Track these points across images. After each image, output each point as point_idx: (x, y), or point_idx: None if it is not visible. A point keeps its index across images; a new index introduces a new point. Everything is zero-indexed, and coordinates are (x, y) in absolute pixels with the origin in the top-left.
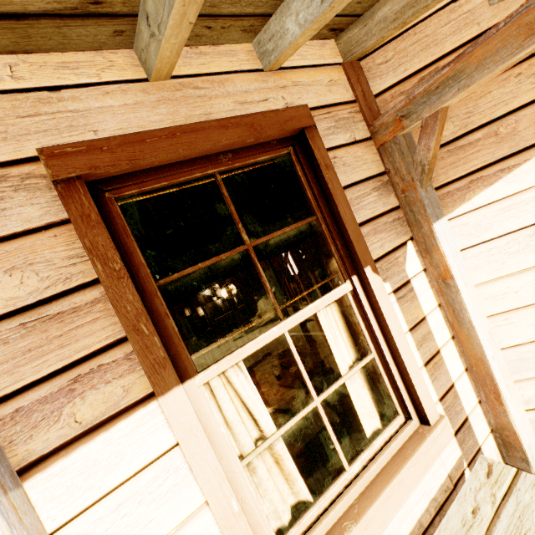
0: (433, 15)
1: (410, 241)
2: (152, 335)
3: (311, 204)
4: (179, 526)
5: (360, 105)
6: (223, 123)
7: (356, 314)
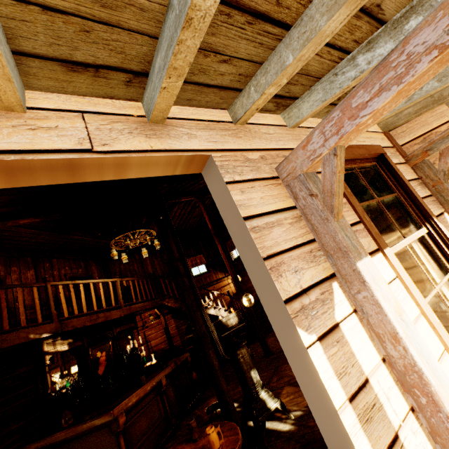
0: (423, 114)
1: (445, 212)
2: (370, 222)
3: (392, 188)
4: (415, 320)
5: (397, 149)
6: (357, 146)
7: (433, 247)
